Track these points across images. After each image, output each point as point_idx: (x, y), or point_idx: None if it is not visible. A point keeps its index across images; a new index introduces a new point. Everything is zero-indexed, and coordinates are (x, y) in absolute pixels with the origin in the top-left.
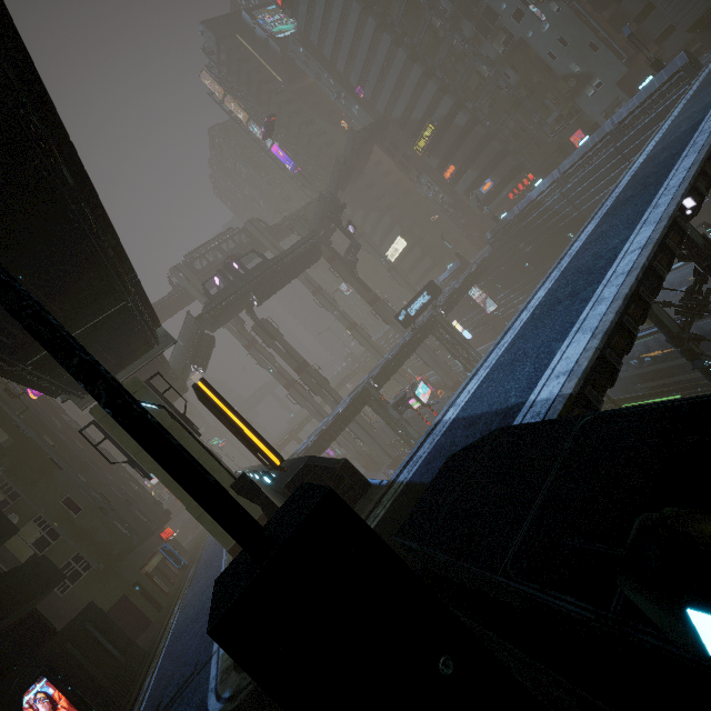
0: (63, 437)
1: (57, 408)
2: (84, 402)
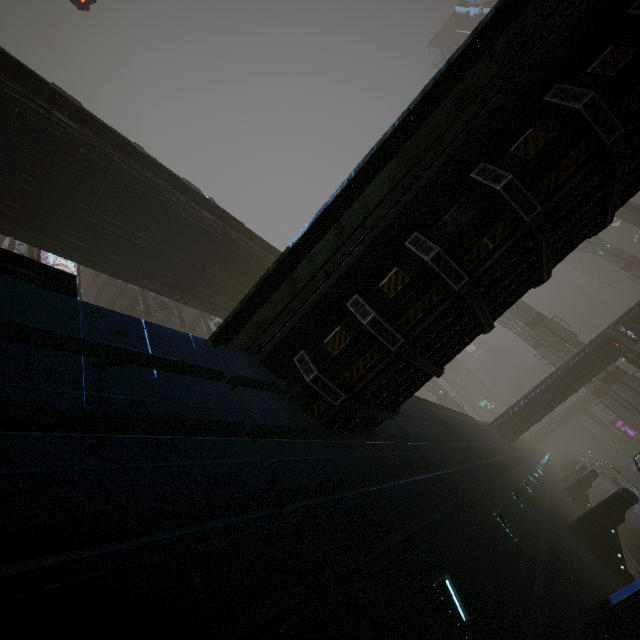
0: None
1: None
2: None
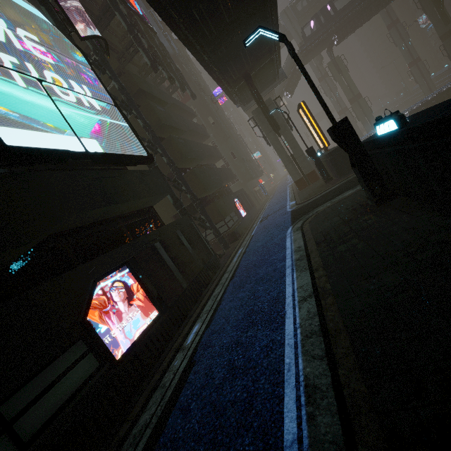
0: (227, 126)
1: (222, 111)
2: (245, 108)
